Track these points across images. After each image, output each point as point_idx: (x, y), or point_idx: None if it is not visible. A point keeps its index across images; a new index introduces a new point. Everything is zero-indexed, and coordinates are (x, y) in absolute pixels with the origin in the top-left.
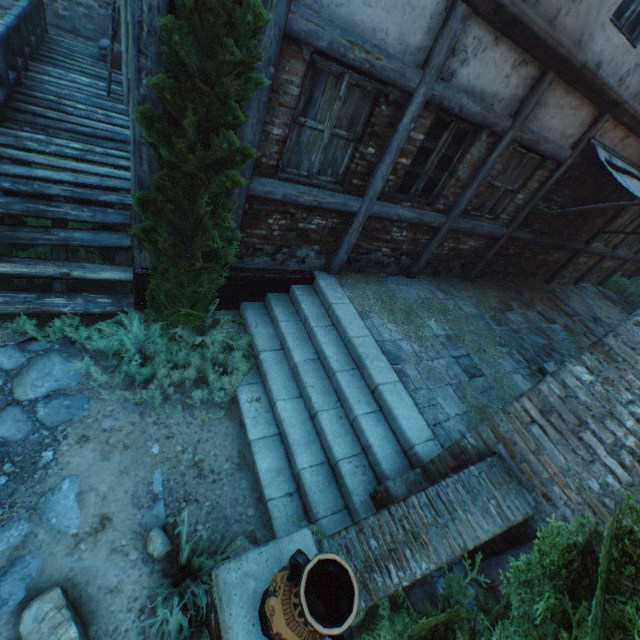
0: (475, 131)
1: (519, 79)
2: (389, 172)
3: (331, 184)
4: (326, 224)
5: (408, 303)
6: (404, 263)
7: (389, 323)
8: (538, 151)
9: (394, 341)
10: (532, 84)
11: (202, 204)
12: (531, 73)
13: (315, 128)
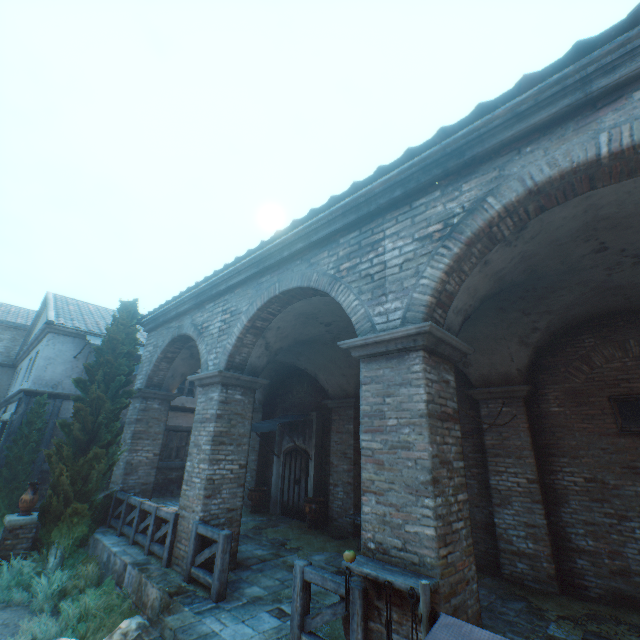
0: None
1: None
2: None
3: None
4: None
5: None
6: None
7: None
8: (180, 430)
9: None
10: None
11: (21, 466)
12: None
13: None
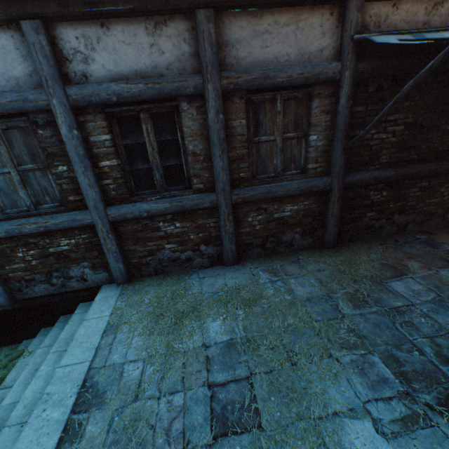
0: (177, 105)
1: (171, 39)
2: (92, 178)
3: (56, 208)
4: (77, 241)
5: (197, 299)
6: (210, 252)
7: (139, 335)
8: (279, 84)
9: (120, 365)
10: (195, 34)
11: None
12: (181, 27)
13: (3, 172)
